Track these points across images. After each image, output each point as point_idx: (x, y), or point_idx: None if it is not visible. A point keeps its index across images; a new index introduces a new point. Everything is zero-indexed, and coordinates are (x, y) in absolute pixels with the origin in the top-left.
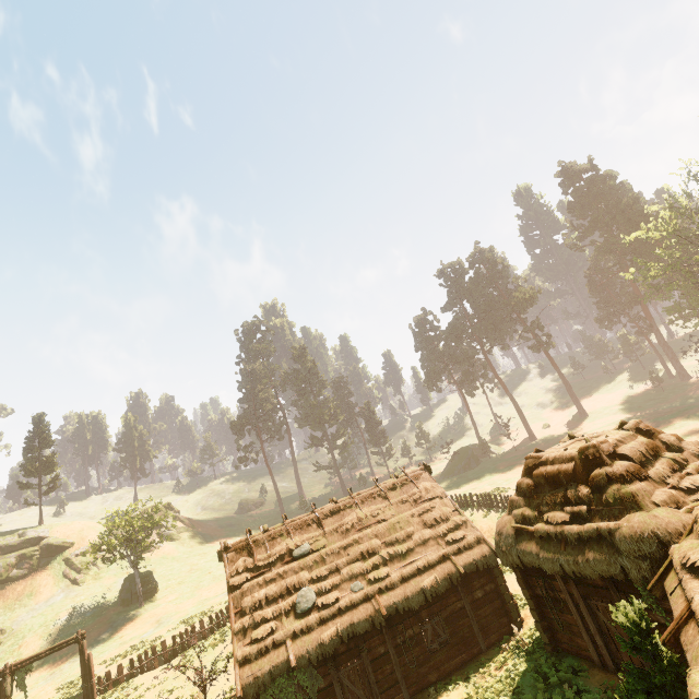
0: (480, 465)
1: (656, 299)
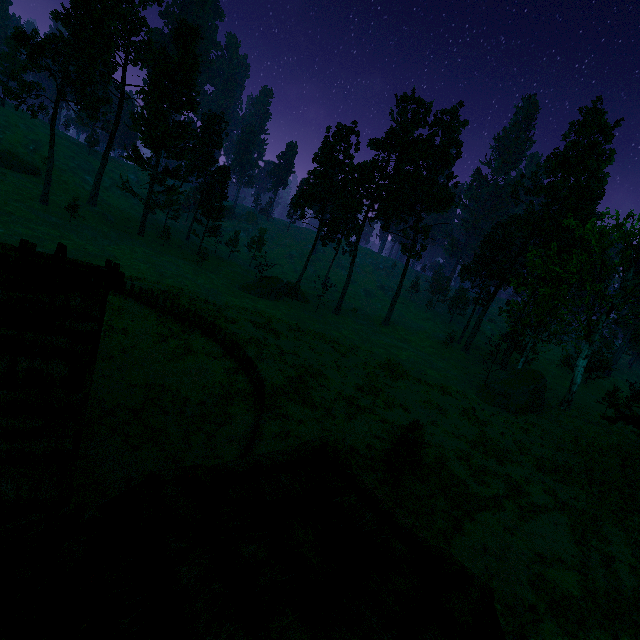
0: (277, 302)
1: (518, 289)
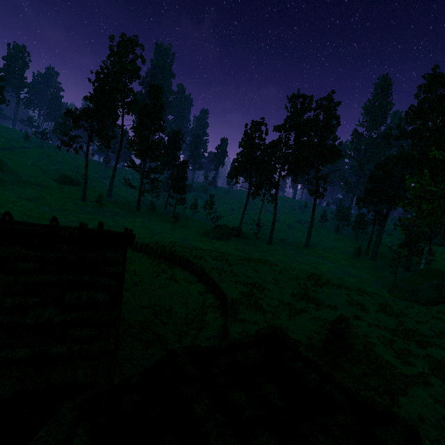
0: (227, 241)
1: (405, 208)
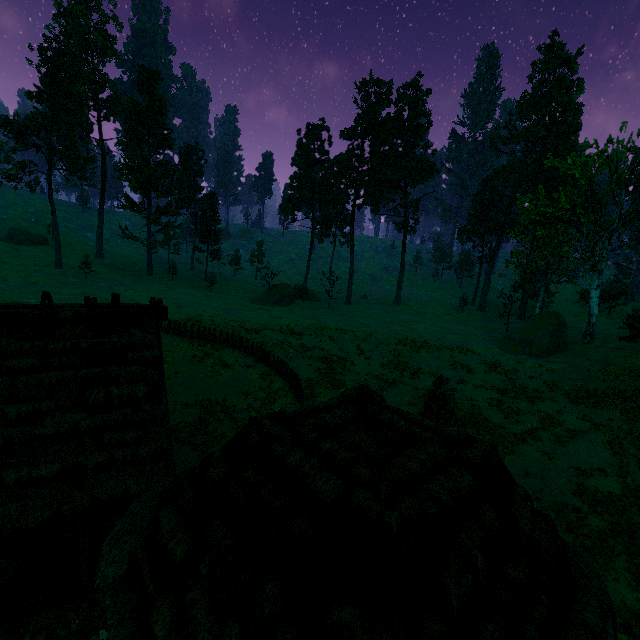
0: (290, 306)
1: (518, 238)
